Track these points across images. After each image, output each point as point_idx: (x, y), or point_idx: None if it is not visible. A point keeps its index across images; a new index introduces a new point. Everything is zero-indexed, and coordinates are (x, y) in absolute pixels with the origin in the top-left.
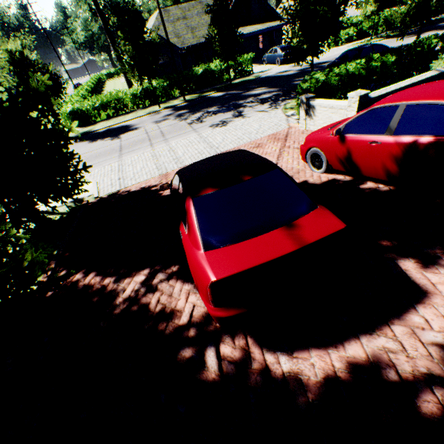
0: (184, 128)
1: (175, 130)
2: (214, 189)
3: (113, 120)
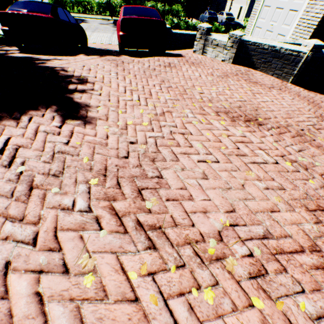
0: (110, 31)
1: (104, 30)
2: (24, 1)
3: (80, 14)
